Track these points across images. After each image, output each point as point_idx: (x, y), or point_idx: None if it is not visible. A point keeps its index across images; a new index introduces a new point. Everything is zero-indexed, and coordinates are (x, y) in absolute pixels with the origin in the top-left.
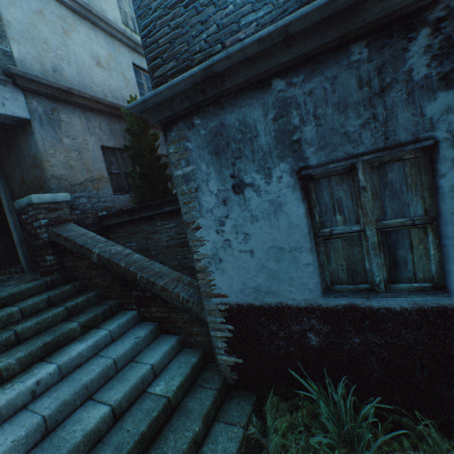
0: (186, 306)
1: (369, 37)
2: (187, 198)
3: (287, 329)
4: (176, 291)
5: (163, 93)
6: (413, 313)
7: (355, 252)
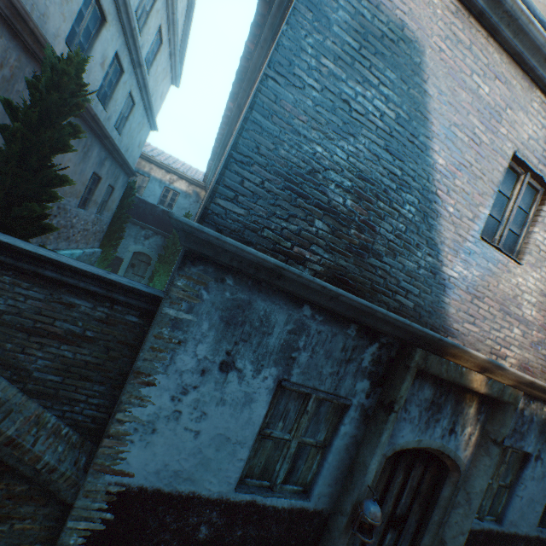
0: (45, 477)
1: (360, 326)
2: (161, 344)
3: (183, 521)
4: (38, 450)
5: (226, 244)
6: (287, 511)
7: (275, 454)
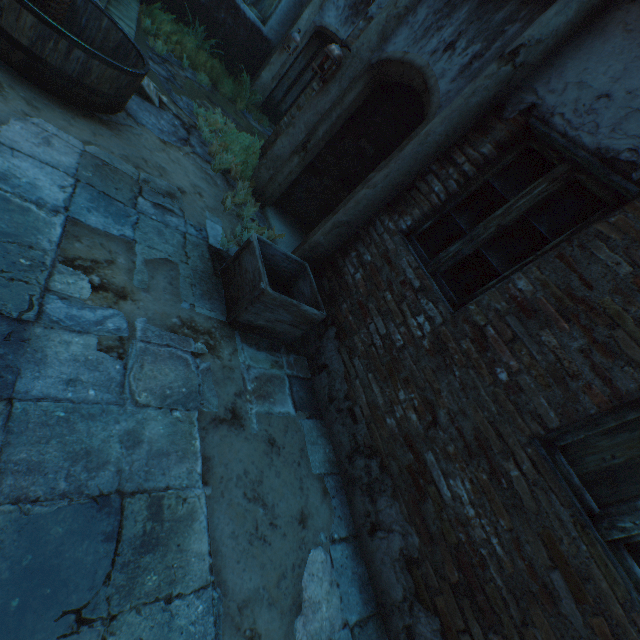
0: None
1: None
2: None
3: None
4: None
5: None
6: (251, 24)
7: None
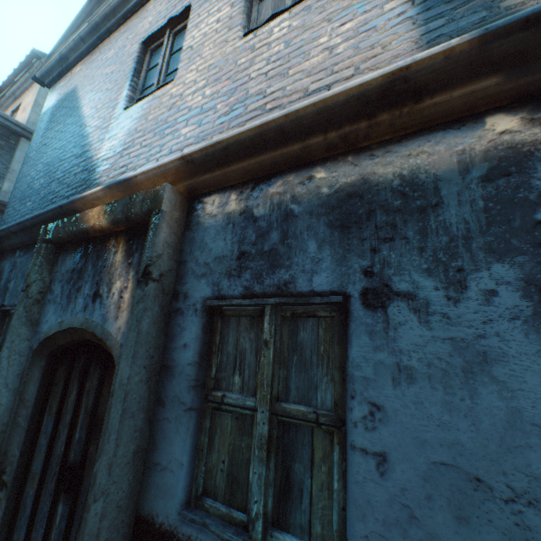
0: None
1: None
2: None
3: None
4: None
5: None
6: None
7: None
